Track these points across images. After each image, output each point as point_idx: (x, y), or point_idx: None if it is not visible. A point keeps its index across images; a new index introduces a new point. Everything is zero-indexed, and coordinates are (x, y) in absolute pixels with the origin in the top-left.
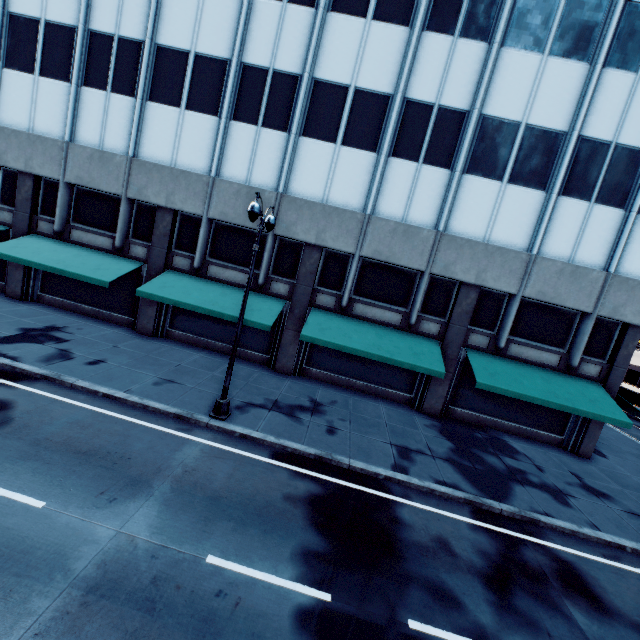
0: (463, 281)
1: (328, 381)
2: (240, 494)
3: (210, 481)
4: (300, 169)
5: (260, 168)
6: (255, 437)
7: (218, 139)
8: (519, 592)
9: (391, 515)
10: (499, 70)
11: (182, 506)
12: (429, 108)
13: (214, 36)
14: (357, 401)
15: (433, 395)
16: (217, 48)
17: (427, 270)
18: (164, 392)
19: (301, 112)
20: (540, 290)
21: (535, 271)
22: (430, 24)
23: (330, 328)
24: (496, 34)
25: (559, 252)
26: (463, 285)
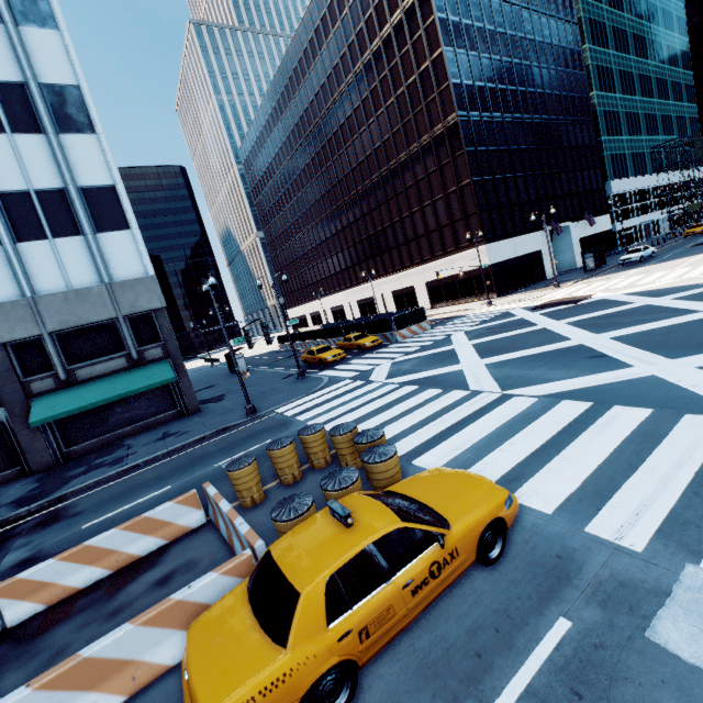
0: None
1: None
2: None
3: None
4: None
5: None
6: None
7: None
8: None
9: None
10: None
11: None
12: None
13: None
14: None
15: (34, 453)
16: None
17: None
18: None
19: None
20: (61, 321)
21: (44, 309)
22: None
23: None
24: None
25: (55, 286)
26: None
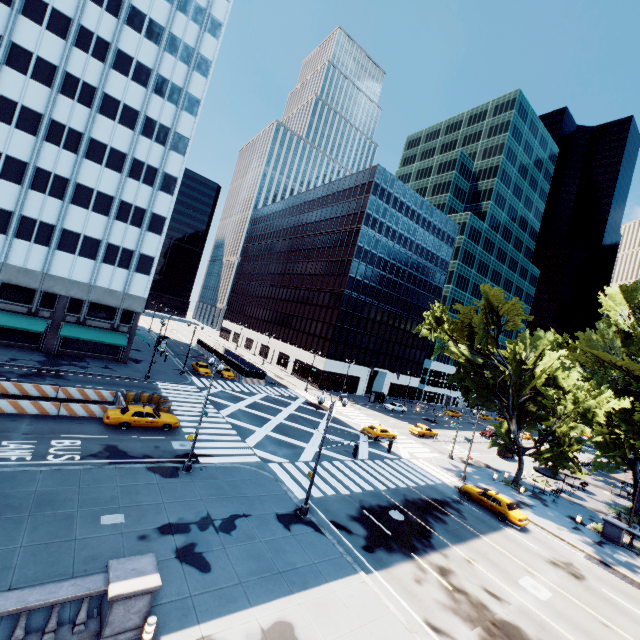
0: (60, 294)
1: None
2: None
3: None
4: None
5: None
6: None
7: None
8: (32, 376)
9: None
10: (70, 212)
11: None
12: (35, 221)
13: None
14: None
15: (49, 344)
16: None
17: (40, 289)
18: None
19: None
20: (97, 298)
21: (94, 291)
22: (33, 187)
23: None
24: (66, 199)
25: (105, 284)
26: (60, 296)
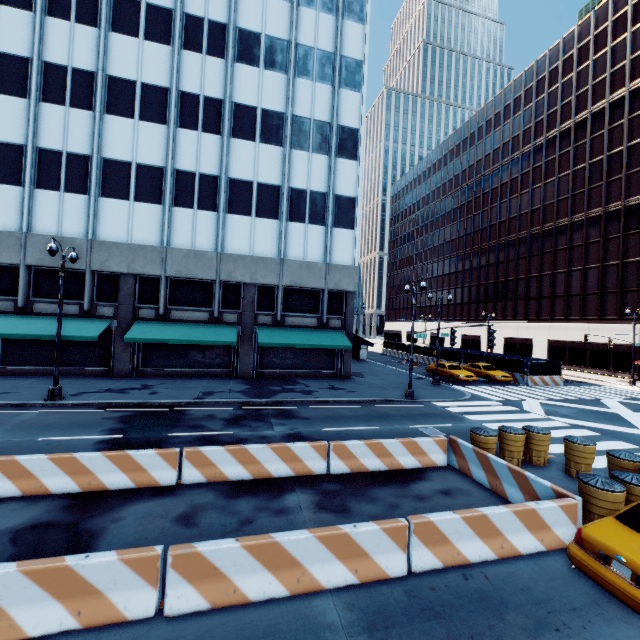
0: (243, 282)
1: (164, 375)
2: (68, 422)
3: (44, 421)
4: (104, 220)
5: (69, 222)
6: (85, 403)
7: (25, 203)
8: (246, 420)
9: (181, 413)
10: (232, 151)
11: (21, 430)
12: (193, 175)
13: (7, 128)
14: (185, 381)
15: (244, 364)
16: (12, 137)
17: (217, 278)
18: (0, 397)
19: (97, 180)
20: (292, 280)
21: (286, 269)
22: (181, 124)
23: (150, 330)
24: (224, 131)
25: (297, 255)
26: (244, 285)
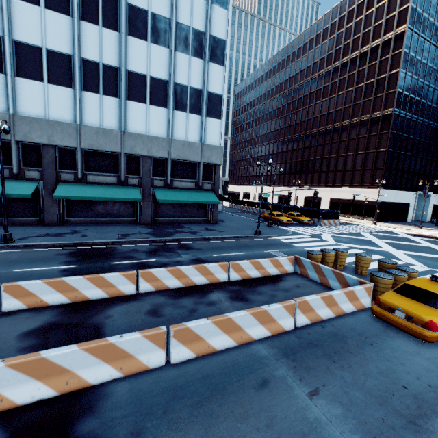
0: (142, 155)
1: (85, 223)
2: (28, 258)
3: (8, 258)
4: (22, 98)
5: None
6: (34, 244)
7: None
8: (160, 252)
9: (112, 249)
10: (129, 47)
11: None
12: (97, 64)
13: None
14: (103, 227)
15: (145, 214)
16: None
17: (122, 151)
18: None
19: (11, 61)
20: (178, 154)
21: (173, 146)
22: (84, 17)
23: (73, 190)
24: (122, 28)
25: (181, 136)
26: (143, 157)
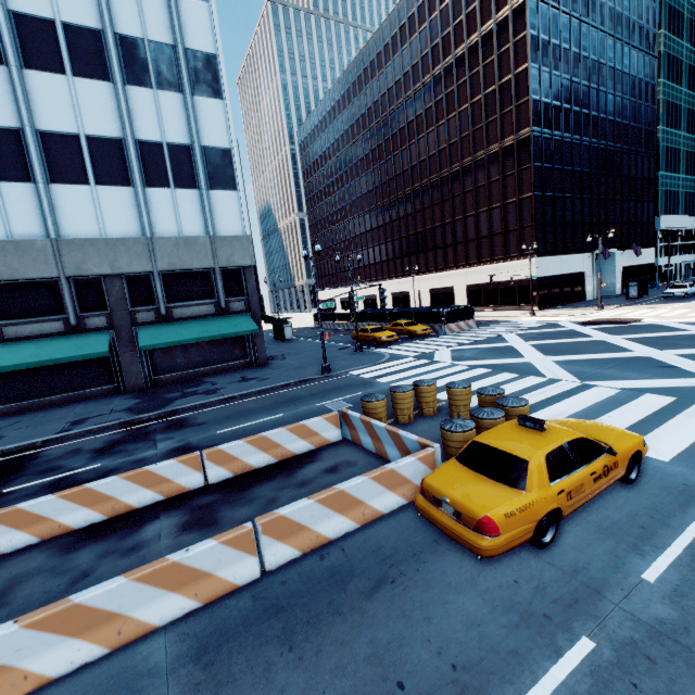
0: (102, 274)
1: (19, 411)
2: None
3: None
4: None
5: None
6: None
7: None
8: (123, 445)
9: (33, 457)
10: (32, 90)
11: None
12: None
13: None
14: (51, 412)
15: (131, 375)
16: None
17: (61, 275)
18: None
19: None
20: (170, 262)
21: (158, 249)
22: None
23: None
24: (9, 58)
25: (169, 230)
26: (105, 277)
